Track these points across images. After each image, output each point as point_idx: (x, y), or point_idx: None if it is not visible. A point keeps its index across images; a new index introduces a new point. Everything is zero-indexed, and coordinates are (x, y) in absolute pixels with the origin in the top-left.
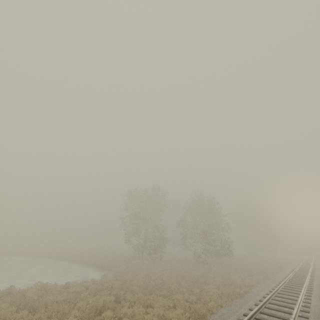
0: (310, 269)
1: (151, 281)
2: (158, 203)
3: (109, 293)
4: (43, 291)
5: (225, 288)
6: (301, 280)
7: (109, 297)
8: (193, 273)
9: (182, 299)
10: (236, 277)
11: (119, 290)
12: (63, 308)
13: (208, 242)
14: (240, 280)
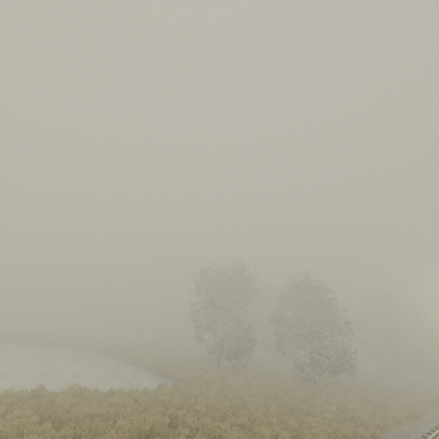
0: None
1: (226, 401)
2: (242, 287)
3: (162, 412)
4: (77, 398)
5: (340, 424)
6: None
7: (161, 417)
8: (291, 395)
9: (268, 435)
10: (360, 409)
11: (176, 409)
12: (96, 426)
13: (316, 349)
14: (366, 415)
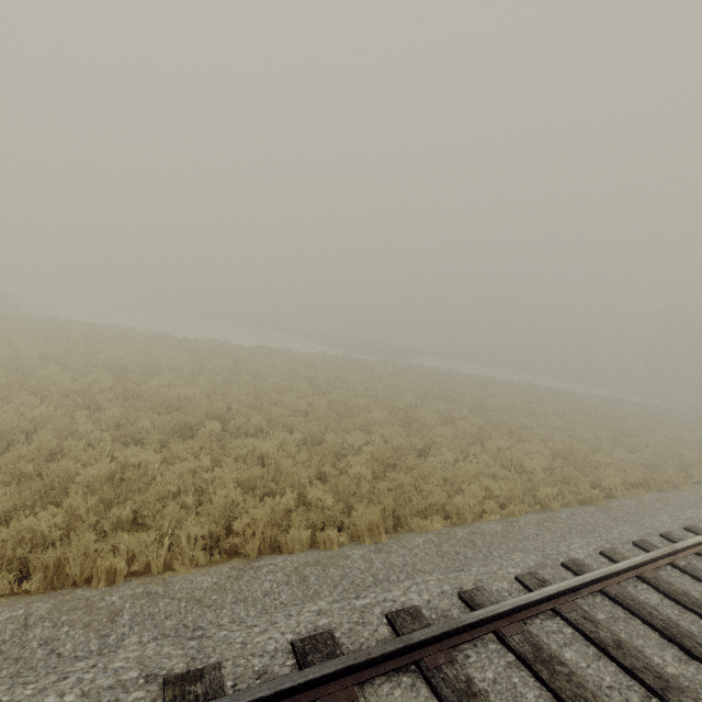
0: None
1: None
2: None
3: None
4: None
5: None
6: None
7: None
8: None
9: None
10: None
11: None
12: None
13: None
14: None
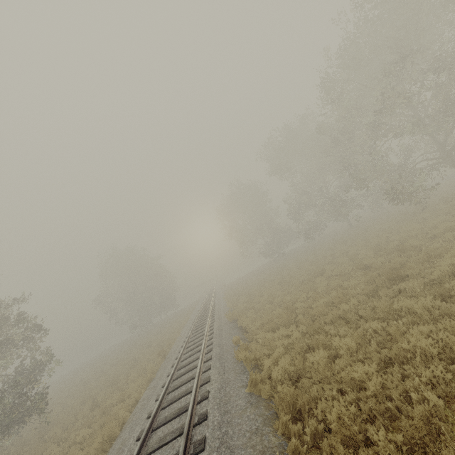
0: (208, 322)
1: None
2: None
3: None
4: None
5: None
6: (182, 408)
7: None
8: None
9: None
10: None
11: None
12: None
13: None
14: None
